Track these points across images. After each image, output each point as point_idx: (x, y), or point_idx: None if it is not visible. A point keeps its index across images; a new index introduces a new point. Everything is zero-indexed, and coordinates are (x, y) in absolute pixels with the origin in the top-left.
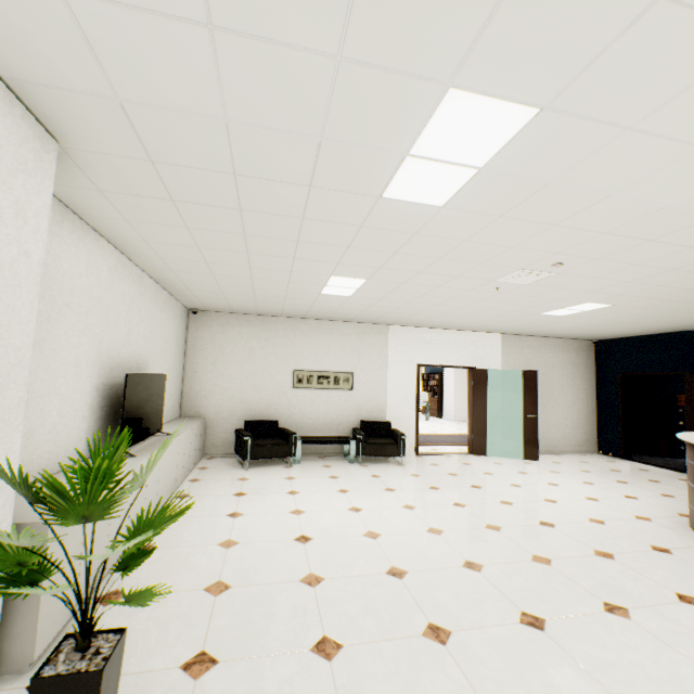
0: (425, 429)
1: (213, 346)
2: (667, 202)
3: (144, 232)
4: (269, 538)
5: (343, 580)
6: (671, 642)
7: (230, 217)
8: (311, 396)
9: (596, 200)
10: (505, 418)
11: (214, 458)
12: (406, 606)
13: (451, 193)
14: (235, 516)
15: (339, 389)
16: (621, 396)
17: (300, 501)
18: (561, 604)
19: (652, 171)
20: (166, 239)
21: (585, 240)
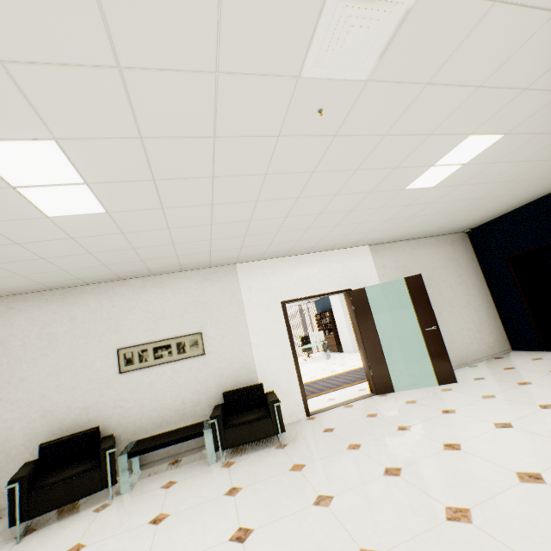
0: (325, 371)
1: None
2: None
3: None
4: None
5: None
6: None
7: None
8: (149, 377)
9: None
10: (402, 338)
11: (1, 517)
12: None
13: None
14: None
15: (187, 358)
16: (518, 280)
17: None
18: None
19: None
20: None
21: None
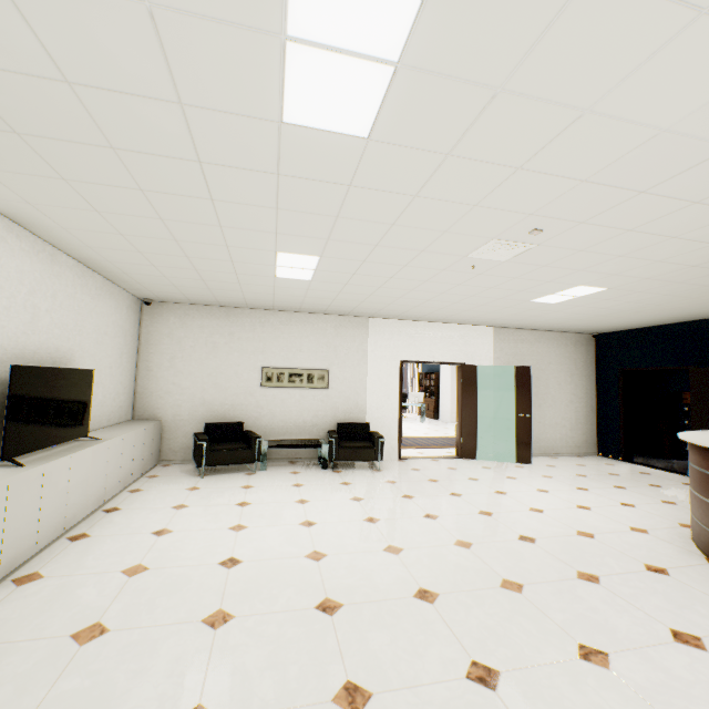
0: (417, 432)
1: (170, 341)
2: (659, 125)
3: (18, 188)
4: (189, 562)
5: (257, 619)
6: (660, 704)
7: (107, 161)
8: (282, 395)
9: (566, 122)
10: (497, 418)
11: (171, 464)
12: (324, 656)
13: (372, 113)
14: (161, 534)
15: (314, 388)
16: (623, 393)
17: (247, 514)
18: (524, 648)
19: (635, 66)
20: (51, 198)
21: (562, 192)
